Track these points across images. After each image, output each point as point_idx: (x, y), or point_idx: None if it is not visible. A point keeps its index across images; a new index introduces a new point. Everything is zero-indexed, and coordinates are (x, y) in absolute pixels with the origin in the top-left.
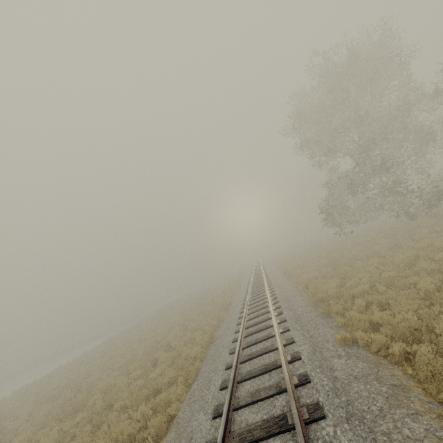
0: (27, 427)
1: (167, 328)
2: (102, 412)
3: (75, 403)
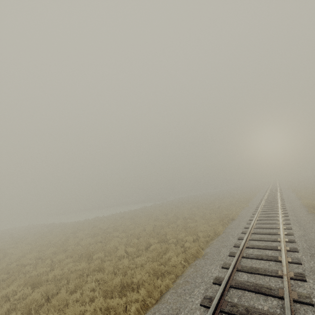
0: (71, 249)
1: (174, 217)
2: (93, 273)
3: (90, 250)
